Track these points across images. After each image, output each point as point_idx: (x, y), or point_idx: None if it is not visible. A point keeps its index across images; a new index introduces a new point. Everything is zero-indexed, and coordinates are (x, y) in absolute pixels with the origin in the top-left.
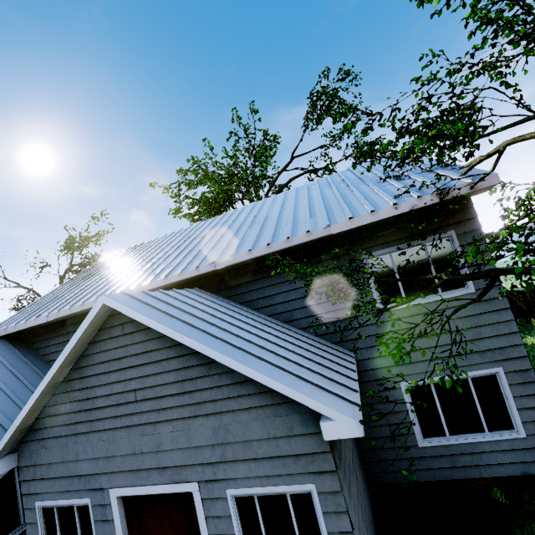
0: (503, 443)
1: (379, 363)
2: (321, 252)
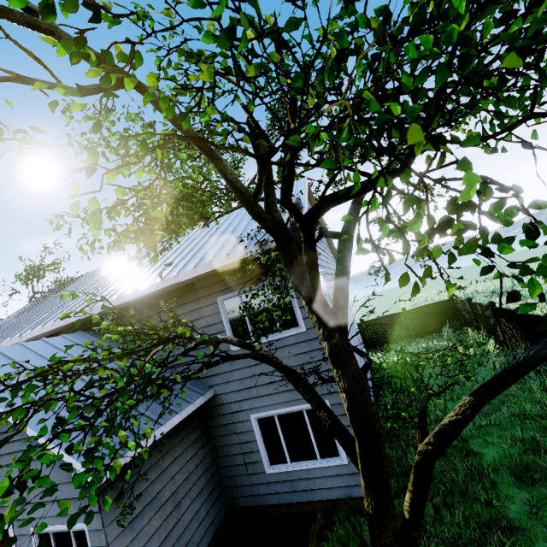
0: (331, 469)
1: (234, 397)
2: (185, 295)
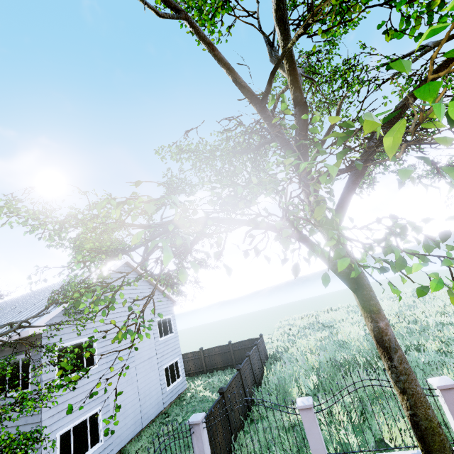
0: None
1: None
2: None
